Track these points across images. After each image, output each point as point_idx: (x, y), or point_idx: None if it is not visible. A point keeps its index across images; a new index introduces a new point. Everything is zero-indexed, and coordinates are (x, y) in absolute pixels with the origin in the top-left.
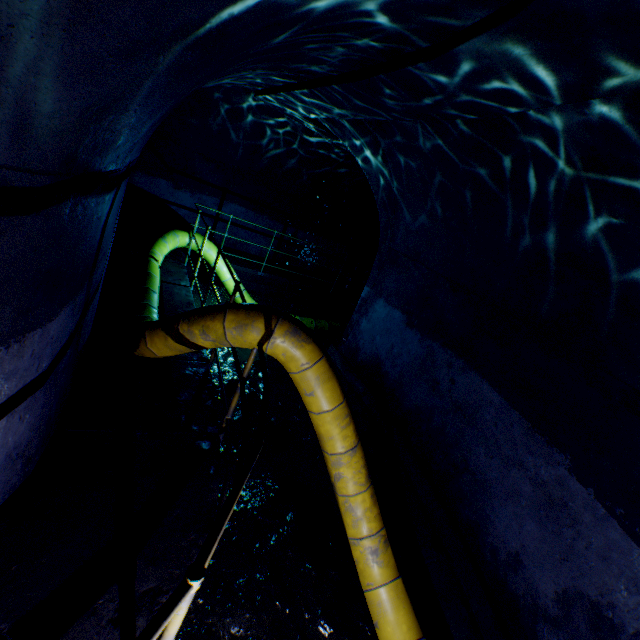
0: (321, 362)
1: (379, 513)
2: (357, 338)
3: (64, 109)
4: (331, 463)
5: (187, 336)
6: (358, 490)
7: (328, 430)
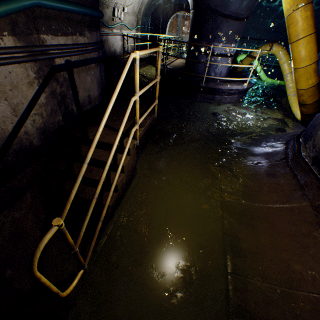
0: (284, 51)
1: None
2: None
3: (250, 6)
4: (284, 78)
5: (252, 55)
6: (291, 83)
7: (284, 68)
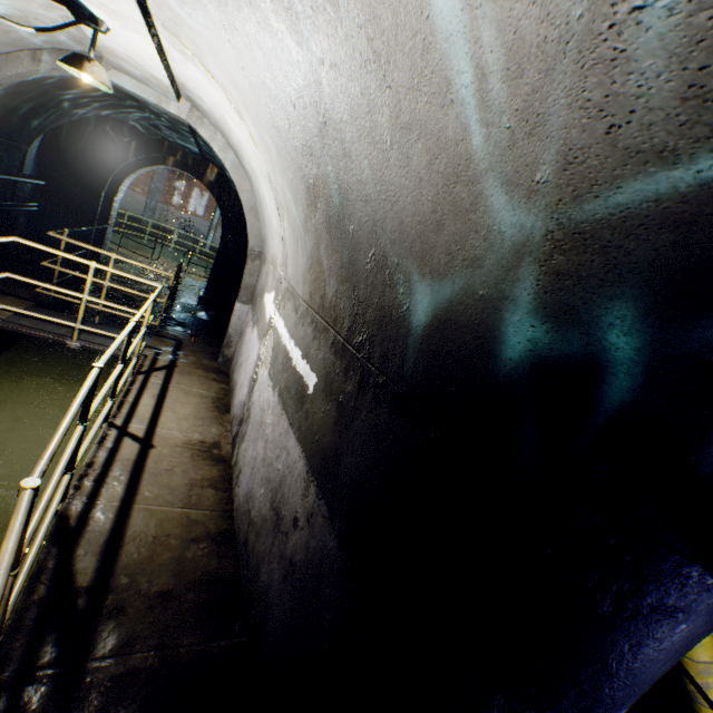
0: None
1: None
2: None
3: None
4: (695, 670)
5: None
6: None
7: None
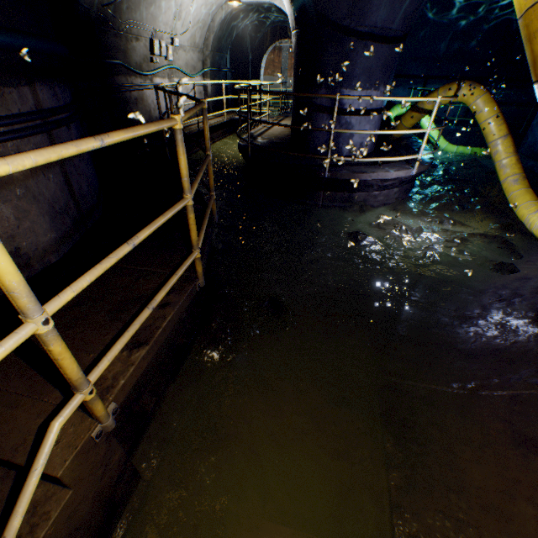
0: (485, 95)
1: (520, 168)
2: (535, 135)
3: (410, 12)
4: (491, 148)
5: (420, 107)
6: (507, 157)
7: (489, 129)
